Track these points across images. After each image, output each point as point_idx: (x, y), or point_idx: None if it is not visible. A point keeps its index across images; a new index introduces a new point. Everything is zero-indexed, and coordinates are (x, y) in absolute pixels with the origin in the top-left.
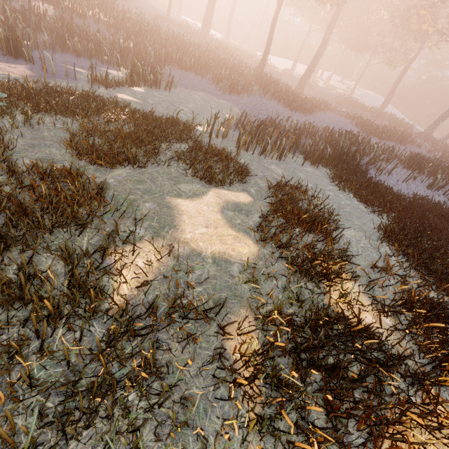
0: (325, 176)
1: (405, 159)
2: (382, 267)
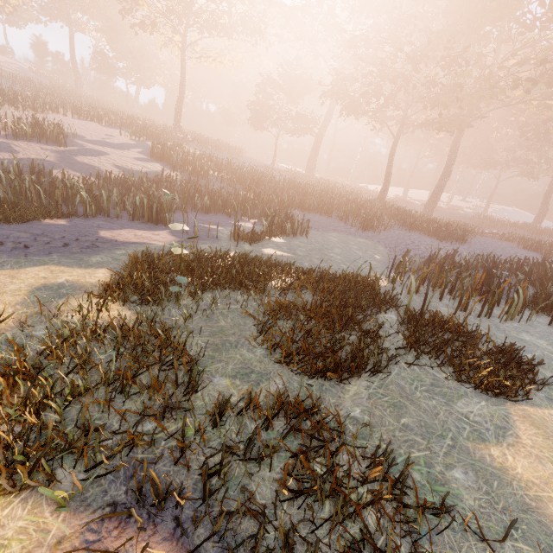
0: None
1: None
2: None
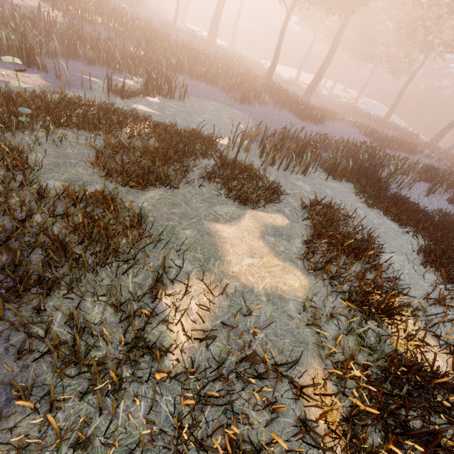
0: (350, 192)
1: (418, 171)
2: (437, 299)
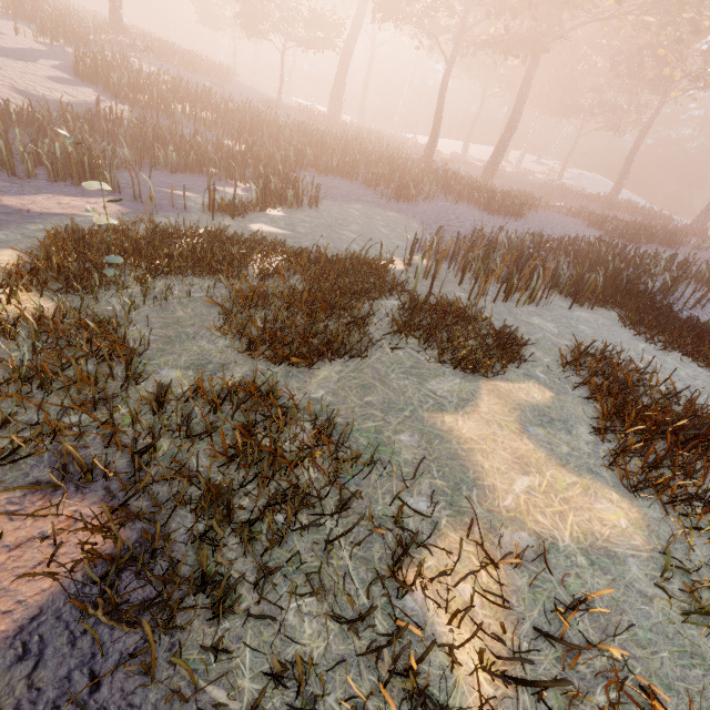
0: (615, 324)
1: (698, 273)
2: None
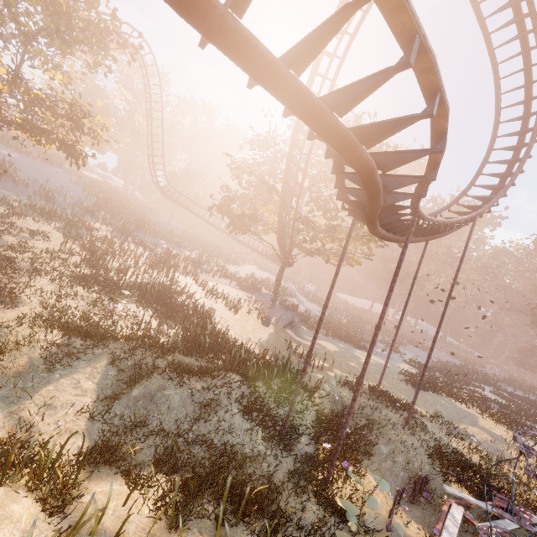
0: (491, 389)
1: (498, 379)
2: None
